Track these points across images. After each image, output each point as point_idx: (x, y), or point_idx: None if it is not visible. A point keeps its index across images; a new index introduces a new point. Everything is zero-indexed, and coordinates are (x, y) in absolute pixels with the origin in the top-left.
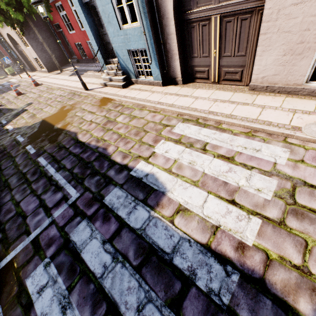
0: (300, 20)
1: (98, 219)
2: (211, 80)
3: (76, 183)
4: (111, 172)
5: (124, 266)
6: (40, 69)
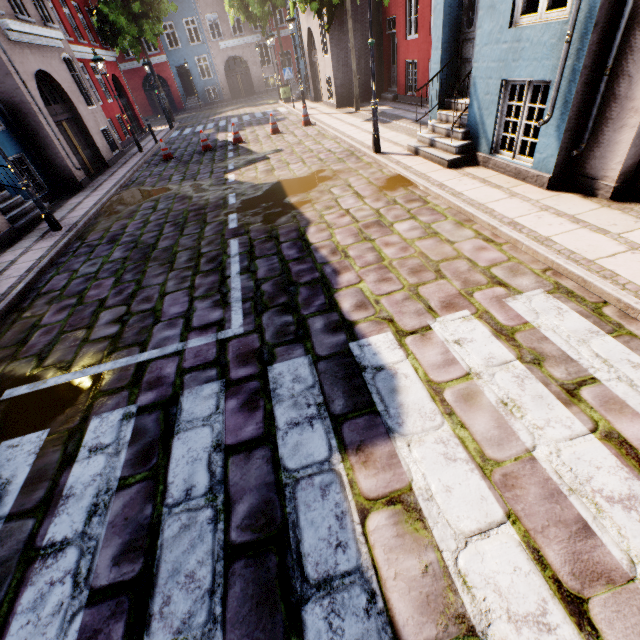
0: None
1: (239, 396)
2: None
3: (251, 309)
4: (317, 321)
5: (214, 524)
6: (326, 100)
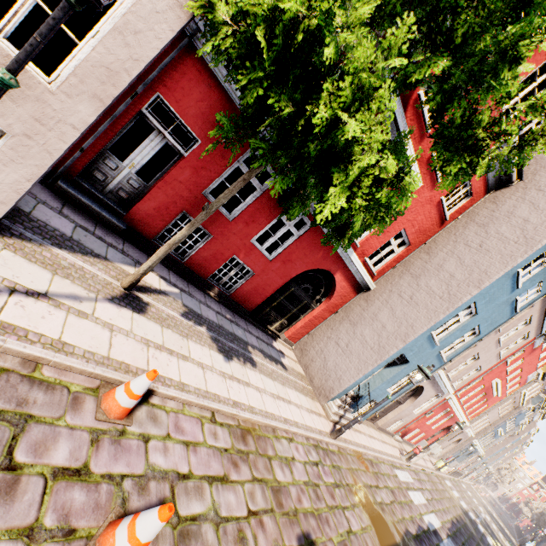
0: (404, 414)
1: None
2: (367, 418)
3: None
4: (433, 539)
5: None
6: None
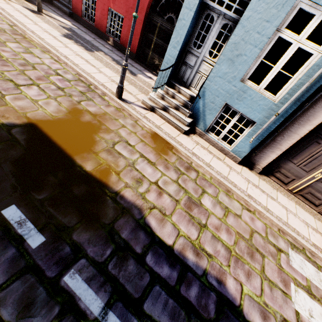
0: None
1: None
2: (288, 187)
3: None
4: None
5: None
6: None
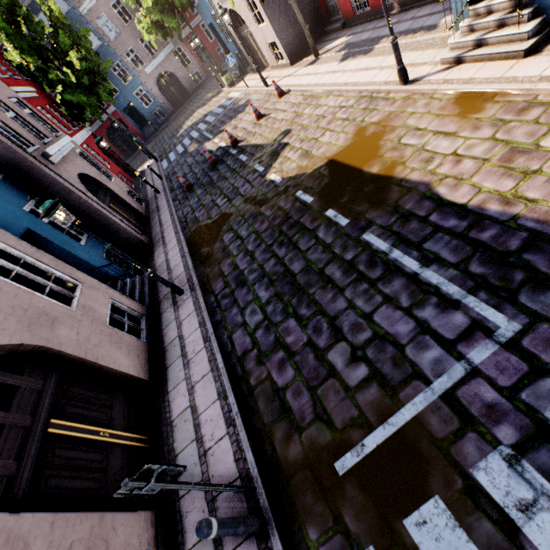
0: None
1: None
2: None
3: (494, 299)
4: None
5: None
6: (274, 64)
